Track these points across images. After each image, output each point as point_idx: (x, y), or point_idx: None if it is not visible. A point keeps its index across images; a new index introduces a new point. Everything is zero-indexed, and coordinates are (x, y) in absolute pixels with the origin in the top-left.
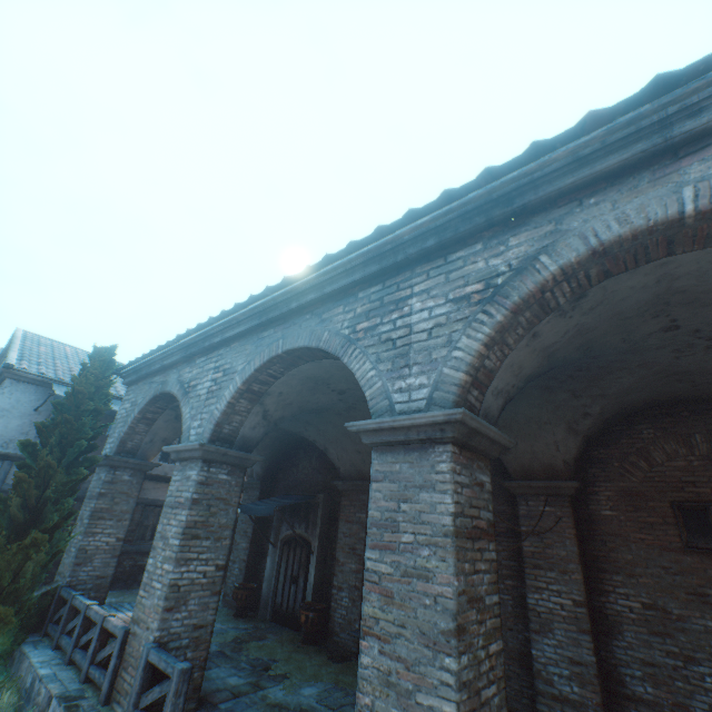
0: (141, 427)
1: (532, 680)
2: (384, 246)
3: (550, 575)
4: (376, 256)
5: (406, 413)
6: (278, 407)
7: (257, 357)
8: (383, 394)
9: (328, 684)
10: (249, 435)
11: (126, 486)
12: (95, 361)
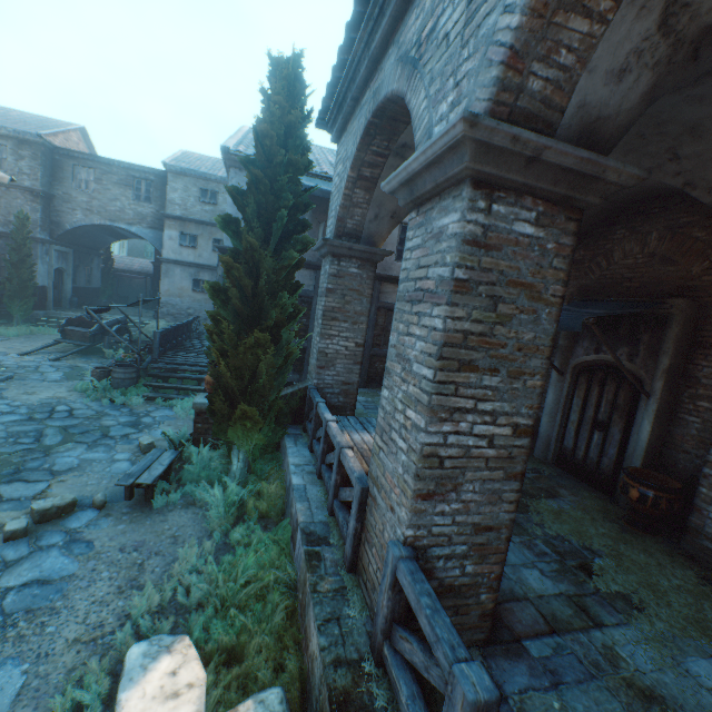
0: (359, 196)
1: None
2: None
3: None
4: None
5: None
6: None
7: None
8: None
9: None
10: (599, 105)
11: (354, 282)
12: (273, 80)
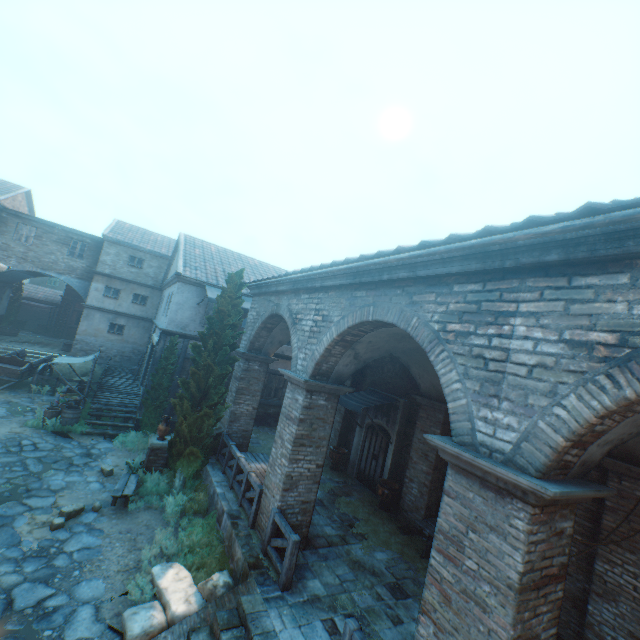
0: (264, 333)
1: (582, 621)
2: (490, 245)
3: (628, 556)
4: (479, 252)
5: (487, 447)
6: (367, 351)
7: (350, 315)
8: (465, 414)
9: (395, 554)
10: (342, 370)
11: (256, 373)
12: (229, 285)
